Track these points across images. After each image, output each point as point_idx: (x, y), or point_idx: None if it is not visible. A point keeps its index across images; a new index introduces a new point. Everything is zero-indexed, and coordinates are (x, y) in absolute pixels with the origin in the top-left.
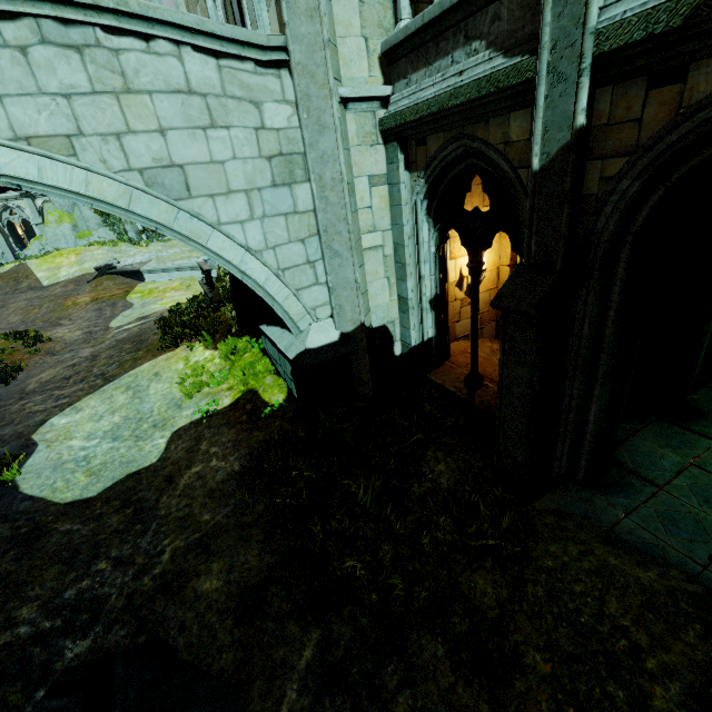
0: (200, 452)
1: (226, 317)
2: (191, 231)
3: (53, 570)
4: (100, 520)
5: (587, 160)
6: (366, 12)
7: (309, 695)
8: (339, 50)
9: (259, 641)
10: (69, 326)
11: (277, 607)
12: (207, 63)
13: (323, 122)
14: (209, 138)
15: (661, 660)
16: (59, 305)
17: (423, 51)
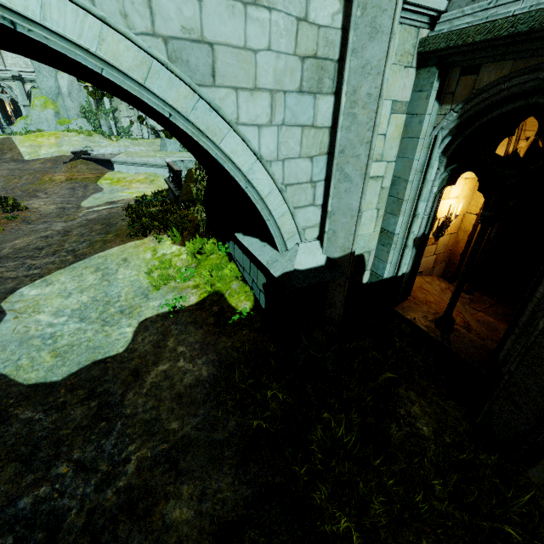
0: (167, 349)
1: (194, 217)
2: (207, 126)
3: (9, 469)
4: (63, 410)
5: None
6: None
7: None
8: None
9: None
10: (45, 199)
11: None
12: None
13: (377, 24)
14: (248, 17)
15: None
16: (37, 179)
17: None
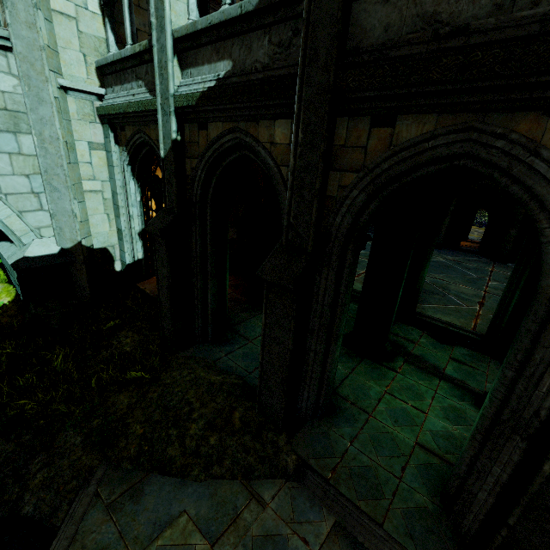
0: None
1: None
2: None
3: None
4: None
5: (186, 158)
6: (84, 39)
7: None
8: (61, 55)
9: None
10: None
11: None
12: None
13: (41, 97)
14: None
15: (201, 412)
16: None
17: (119, 75)
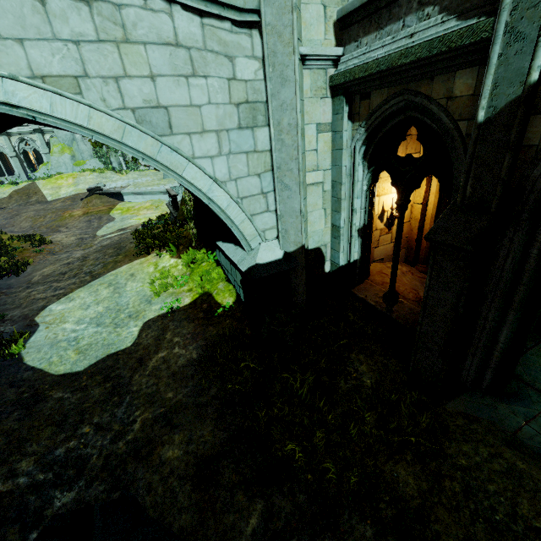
0: (166, 340)
1: (188, 233)
2: (171, 163)
3: (48, 430)
4: (85, 390)
5: (532, 114)
6: None
7: None
8: (302, 15)
9: (213, 506)
10: (66, 233)
11: (227, 478)
12: (192, 21)
13: (285, 76)
14: (190, 85)
15: None
16: (59, 216)
17: (375, 17)
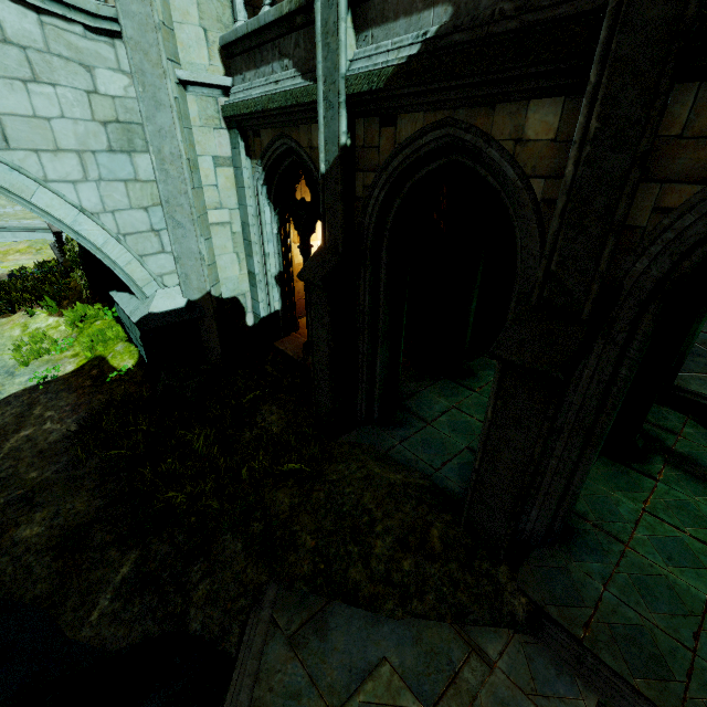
0: (33, 416)
1: (77, 283)
2: (11, 184)
3: None
4: None
5: (356, 171)
6: (204, 5)
7: (121, 600)
8: (177, 34)
9: (78, 568)
10: None
11: (100, 540)
12: (26, 16)
13: (159, 99)
14: (31, 92)
15: (386, 525)
16: None
17: (252, 55)
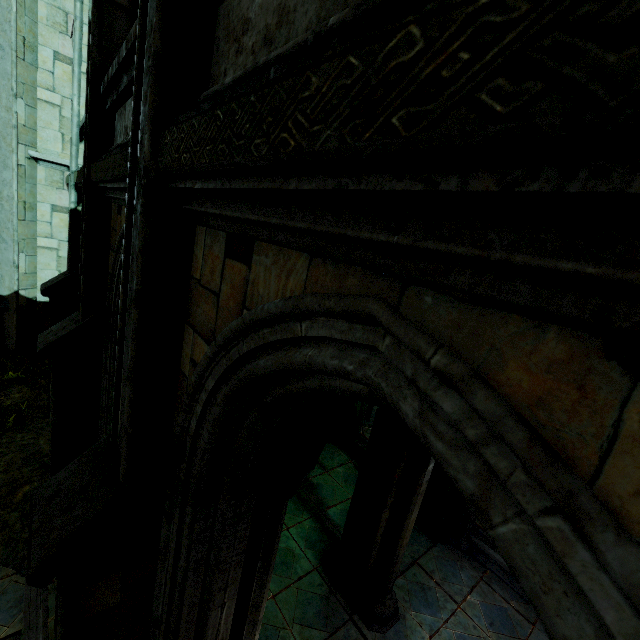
0: None
1: None
2: None
3: None
4: None
5: None
6: (66, 122)
7: None
8: (39, 133)
9: None
10: None
11: None
12: None
13: (7, 163)
14: None
15: None
16: None
17: None
